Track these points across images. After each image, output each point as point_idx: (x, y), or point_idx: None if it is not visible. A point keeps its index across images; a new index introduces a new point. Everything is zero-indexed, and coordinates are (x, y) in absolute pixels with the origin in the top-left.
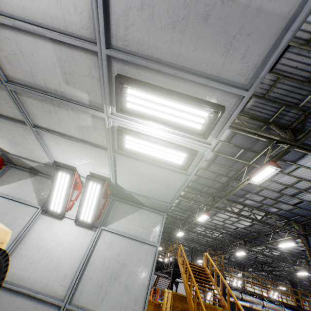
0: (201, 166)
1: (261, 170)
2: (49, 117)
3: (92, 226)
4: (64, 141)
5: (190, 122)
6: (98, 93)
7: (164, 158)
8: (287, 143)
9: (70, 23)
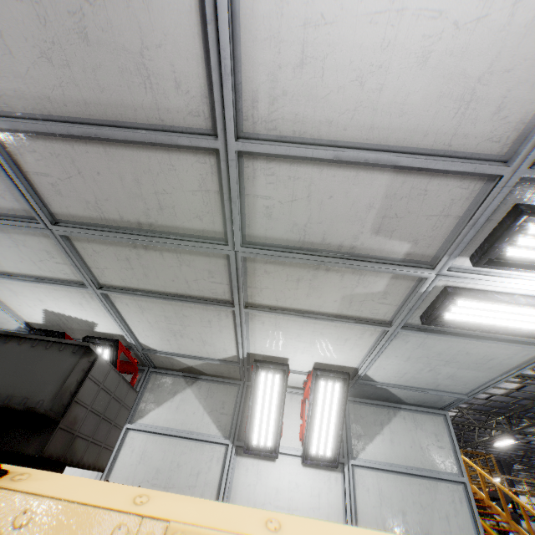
0: None
1: None
2: (291, 288)
3: (337, 464)
4: (294, 322)
5: None
6: (439, 238)
7: (525, 326)
8: None
9: (463, 136)
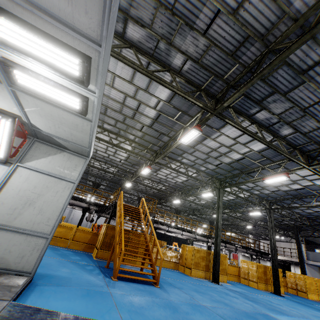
0: (146, 123)
1: (188, 132)
2: None
3: (5, 162)
4: None
5: (69, 67)
6: None
7: (61, 100)
8: (208, 111)
9: None
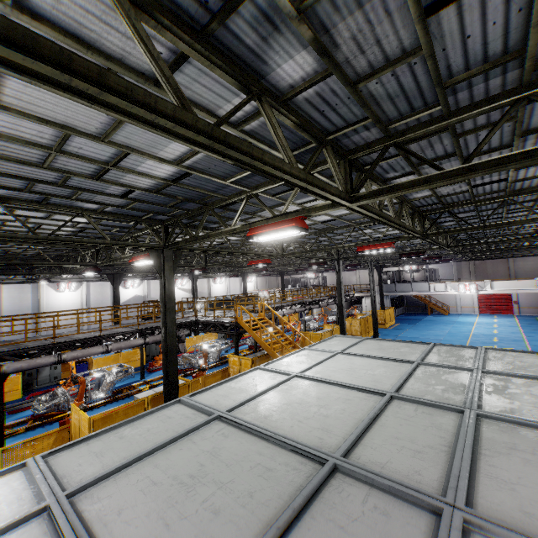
0: None
1: (380, 250)
2: None
3: None
4: None
5: None
6: None
7: None
8: (420, 237)
9: None
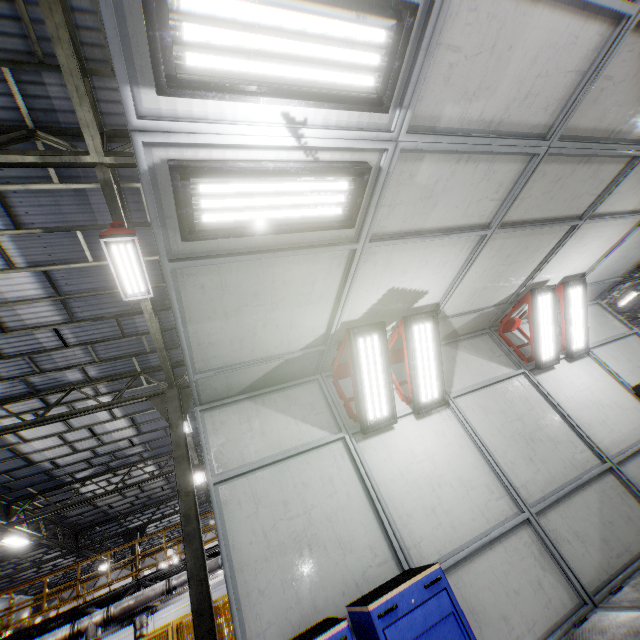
0: None
1: None
2: (630, 188)
3: (588, 349)
4: (596, 229)
5: None
6: None
7: None
8: None
9: None
